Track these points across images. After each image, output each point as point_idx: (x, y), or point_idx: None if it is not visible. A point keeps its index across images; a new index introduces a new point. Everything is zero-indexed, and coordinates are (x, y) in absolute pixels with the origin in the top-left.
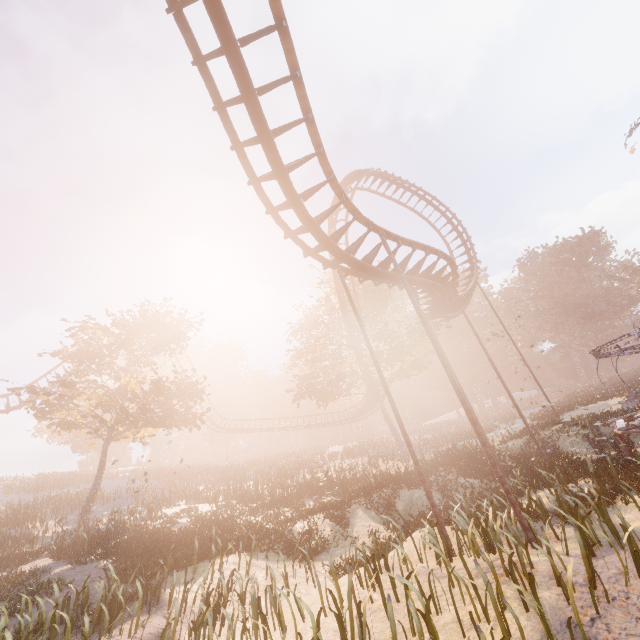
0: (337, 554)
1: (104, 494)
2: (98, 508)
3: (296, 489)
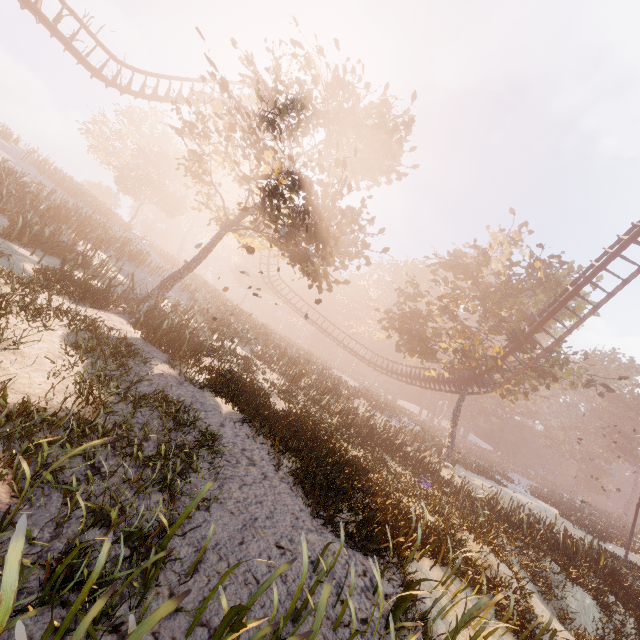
0: None
1: (144, 258)
2: (146, 274)
3: (371, 431)
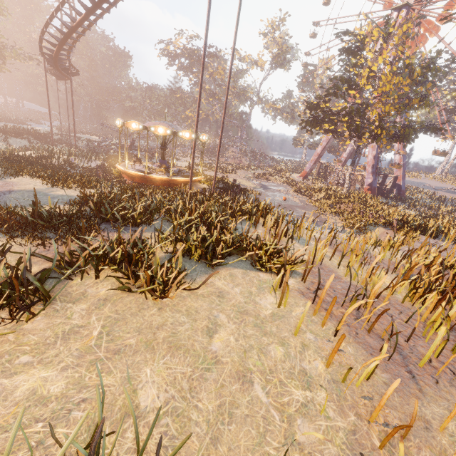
0: None
1: None
2: None
3: None
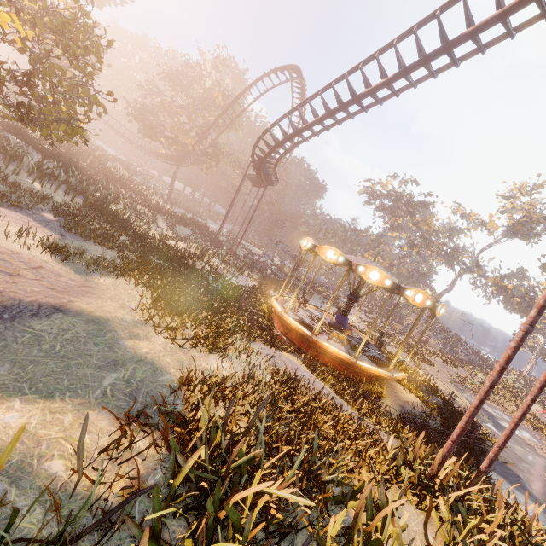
0: (155, 229)
1: None
2: None
3: (111, 175)
